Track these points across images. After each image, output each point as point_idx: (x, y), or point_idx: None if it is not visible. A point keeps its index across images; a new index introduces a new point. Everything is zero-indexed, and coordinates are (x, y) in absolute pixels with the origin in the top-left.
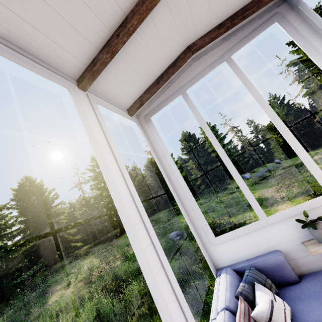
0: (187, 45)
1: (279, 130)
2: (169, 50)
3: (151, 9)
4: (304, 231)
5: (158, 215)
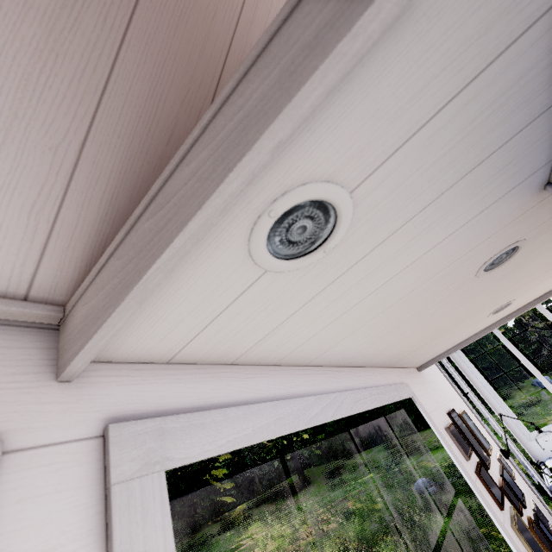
0: None
1: None
2: None
3: None
4: None
5: (367, 454)
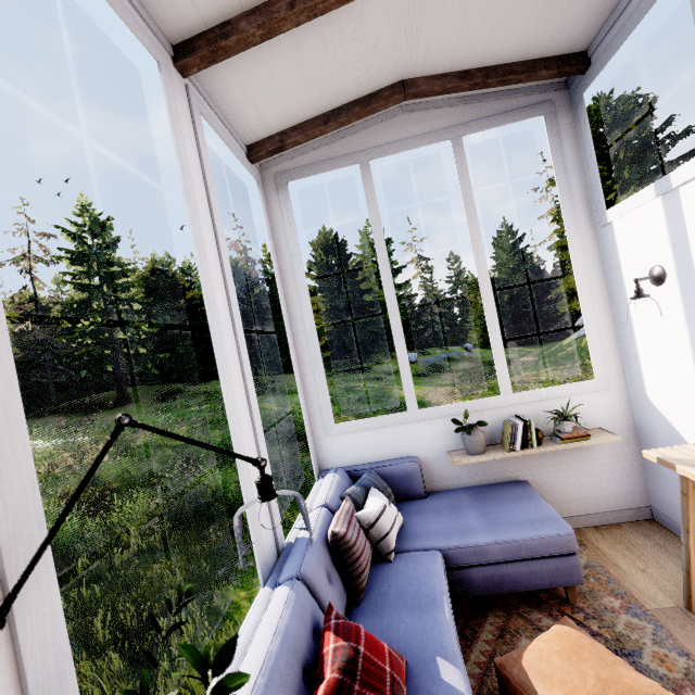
0: (402, 77)
1: (482, 289)
2: (369, 71)
3: None
4: (457, 437)
5: (218, 384)
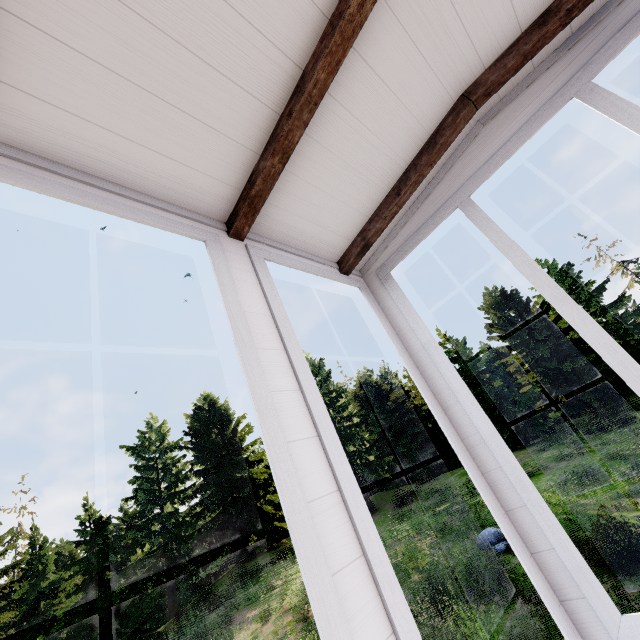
0: (459, 92)
1: None
2: (414, 115)
3: (354, 35)
4: None
5: (446, 478)
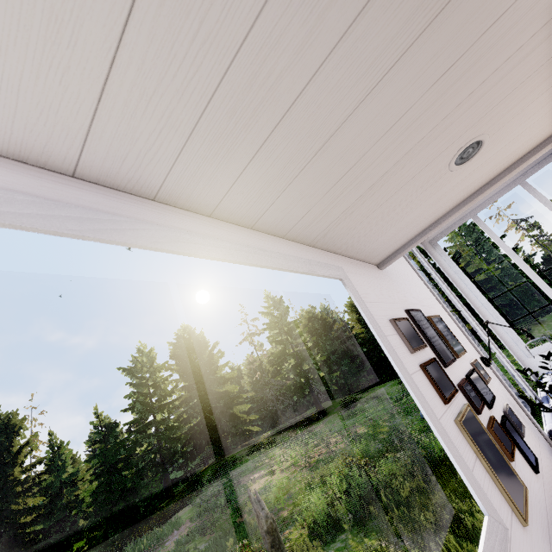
0: None
1: None
2: None
3: None
4: None
5: (380, 388)
